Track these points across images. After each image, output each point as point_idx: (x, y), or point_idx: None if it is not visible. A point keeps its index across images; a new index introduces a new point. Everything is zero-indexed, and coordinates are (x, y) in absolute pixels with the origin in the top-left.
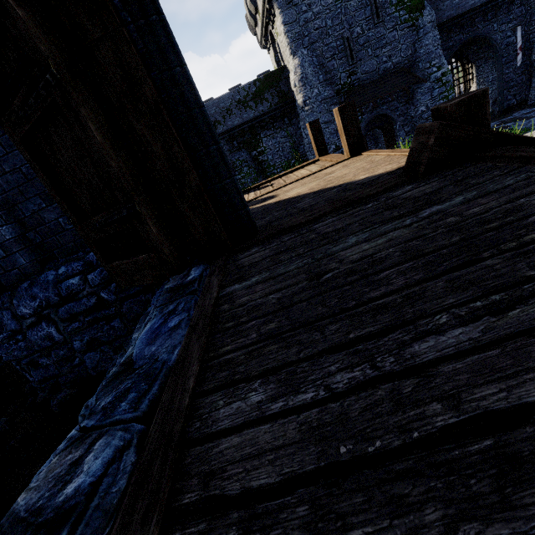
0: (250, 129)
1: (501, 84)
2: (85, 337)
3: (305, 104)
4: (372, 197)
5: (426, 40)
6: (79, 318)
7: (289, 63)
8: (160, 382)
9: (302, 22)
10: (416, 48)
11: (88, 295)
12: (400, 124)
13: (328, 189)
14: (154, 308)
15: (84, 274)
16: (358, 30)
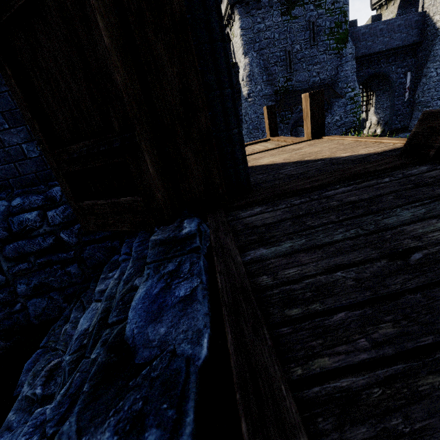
0: None
1: (392, 111)
2: (33, 280)
3: (249, 96)
4: (381, 172)
5: (346, 66)
6: (29, 258)
7: (240, 61)
8: (194, 403)
9: (255, 30)
10: (338, 71)
11: (44, 234)
12: None
13: (309, 161)
14: (133, 261)
15: (42, 210)
16: (297, 47)
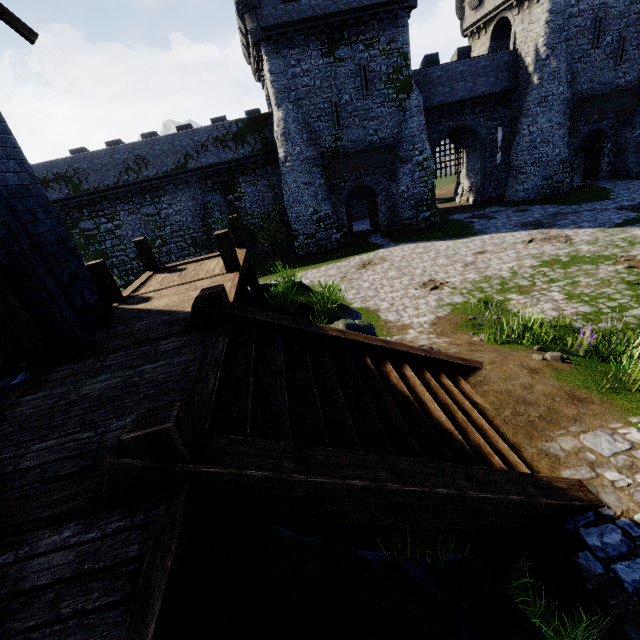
0: (228, 171)
1: (483, 176)
2: None
3: (286, 160)
4: (156, 340)
5: (412, 123)
6: None
7: (274, 113)
8: None
9: (289, 75)
10: (402, 128)
11: None
12: (382, 199)
13: (167, 313)
14: None
15: None
16: (347, 97)
